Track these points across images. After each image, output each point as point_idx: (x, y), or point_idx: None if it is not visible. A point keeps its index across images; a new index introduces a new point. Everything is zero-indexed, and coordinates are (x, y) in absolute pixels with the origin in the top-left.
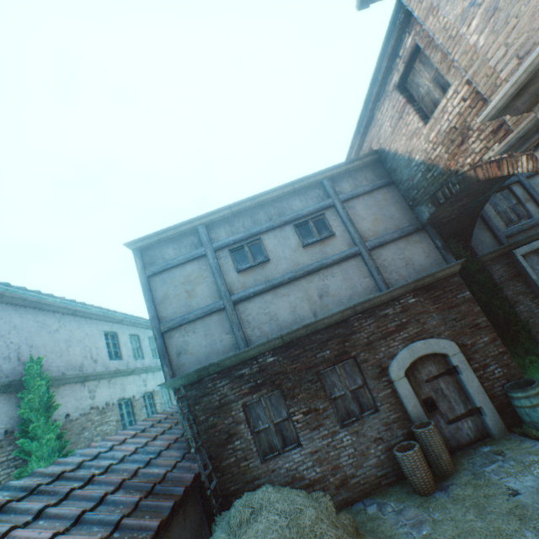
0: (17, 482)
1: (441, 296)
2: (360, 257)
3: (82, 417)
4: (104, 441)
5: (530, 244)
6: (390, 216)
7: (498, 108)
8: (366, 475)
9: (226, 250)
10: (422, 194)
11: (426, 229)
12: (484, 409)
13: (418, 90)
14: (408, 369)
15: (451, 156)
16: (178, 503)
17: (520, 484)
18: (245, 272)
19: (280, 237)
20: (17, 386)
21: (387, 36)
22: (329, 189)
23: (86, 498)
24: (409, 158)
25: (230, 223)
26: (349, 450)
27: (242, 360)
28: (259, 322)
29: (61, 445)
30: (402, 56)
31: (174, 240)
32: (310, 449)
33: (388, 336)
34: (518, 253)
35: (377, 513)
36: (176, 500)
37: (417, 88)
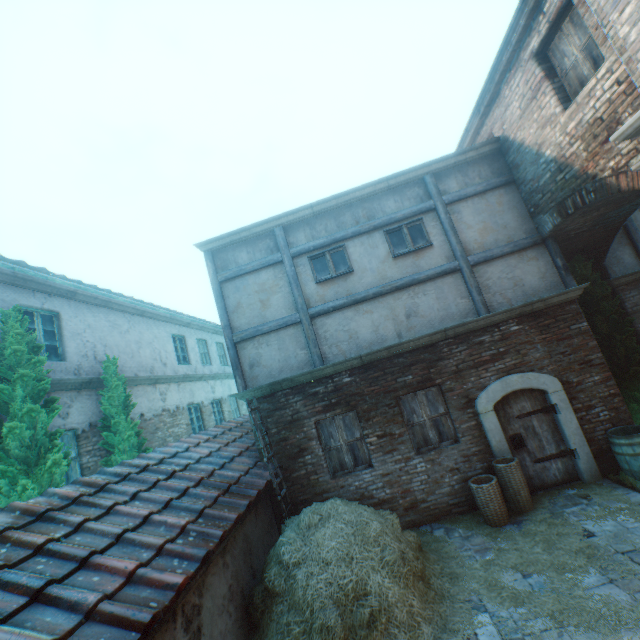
0: (111, 468)
1: (551, 326)
2: (460, 273)
3: (155, 418)
4: (180, 442)
5: None
6: (503, 225)
7: (635, 127)
8: (437, 502)
9: (304, 257)
10: (547, 200)
11: (546, 244)
12: (579, 452)
13: (562, 61)
14: (499, 403)
15: (591, 155)
16: (252, 502)
17: (599, 528)
18: (325, 283)
19: (368, 244)
20: (96, 383)
21: None
22: (431, 188)
23: (171, 489)
24: (538, 153)
25: (310, 226)
26: (422, 476)
27: (317, 377)
28: (337, 339)
29: (140, 442)
30: (547, 13)
31: (248, 243)
32: (381, 471)
33: (481, 366)
34: None
35: (444, 536)
36: (251, 500)
37: (561, 57)
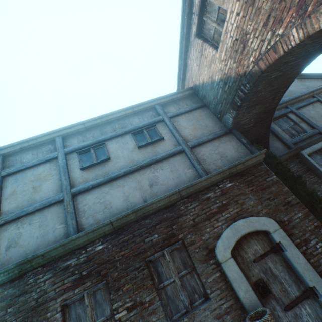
0: None
1: (253, 180)
2: (184, 153)
3: None
4: None
5: (312, 147)
6: (205, 126)
7: None
8: None
9: (75, 153)
10: (225, 104)
11: (233, 132)
12: (319, 289)
13: (209, 33)
14: (235, 249)
15: (238, 63)
16: None
17: None
18: (88, 169)
19: (121, 142)
20: None
21: (183, 0)
22: (160, 110)
23: None
24: (212, 81)
25: (83, 135)
26: None
27: (71, 249)
28: (94, 210)
29: None
30: (195, 11)
31: (35, 148)
32: None
33: (212, 217)
34: (304, 153)
35: None
36: None
37: (208, 31)
